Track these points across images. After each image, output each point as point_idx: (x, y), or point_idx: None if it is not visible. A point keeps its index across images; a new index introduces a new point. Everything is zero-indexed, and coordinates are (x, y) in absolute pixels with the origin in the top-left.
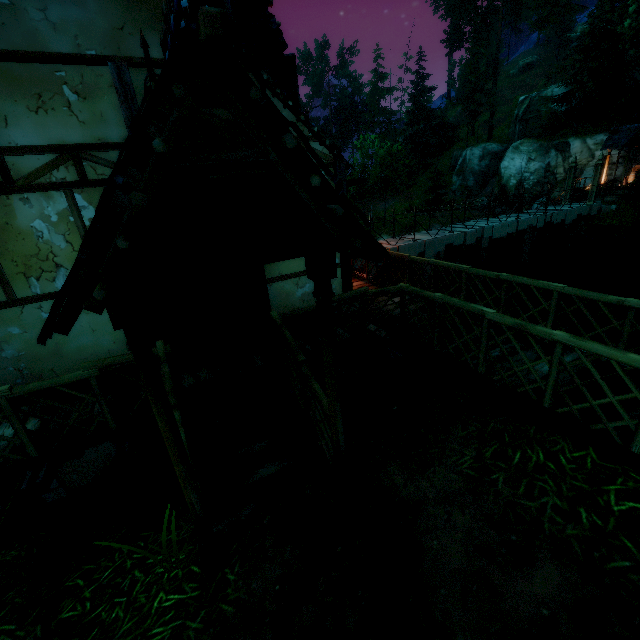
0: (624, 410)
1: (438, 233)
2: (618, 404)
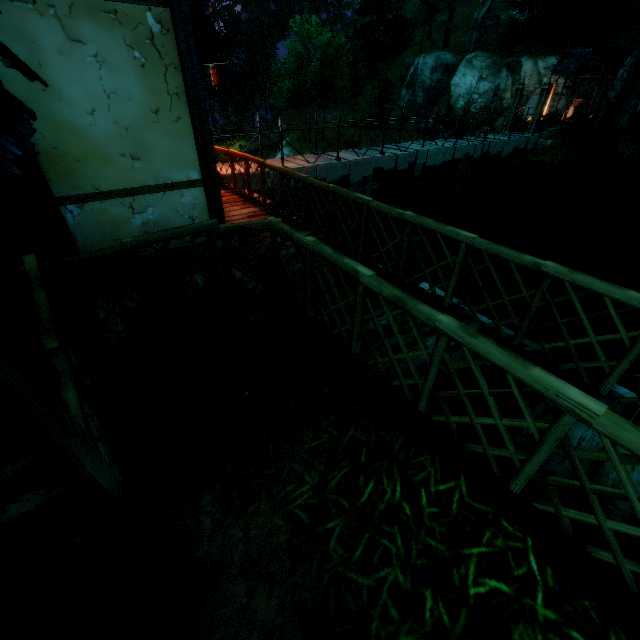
0: (511, 438)
1: (367, 153)
2: (505, 430)
